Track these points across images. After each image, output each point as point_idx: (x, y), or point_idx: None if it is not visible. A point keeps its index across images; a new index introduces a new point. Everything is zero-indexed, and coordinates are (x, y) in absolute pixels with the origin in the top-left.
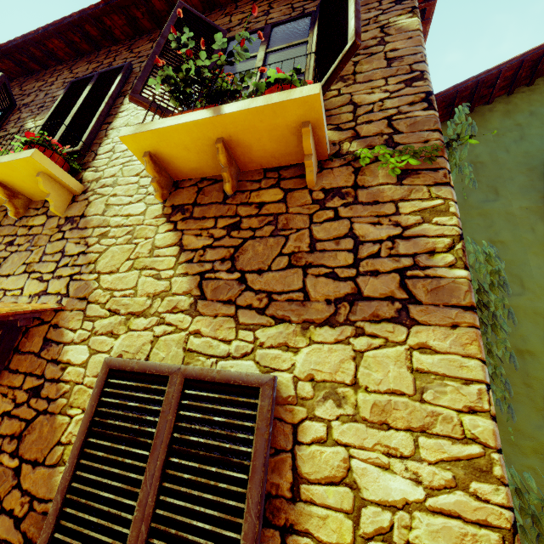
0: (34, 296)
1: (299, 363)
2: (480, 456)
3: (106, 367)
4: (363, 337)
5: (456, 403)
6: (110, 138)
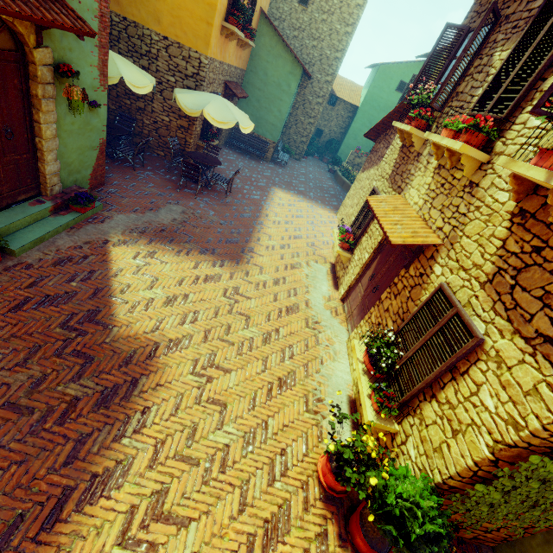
0: (437, 228)
1: (499, 343)
2: (521, 426)
3: (439, 286)
4: (532, 358)
5: (535, 410)
6: (532, 105)
